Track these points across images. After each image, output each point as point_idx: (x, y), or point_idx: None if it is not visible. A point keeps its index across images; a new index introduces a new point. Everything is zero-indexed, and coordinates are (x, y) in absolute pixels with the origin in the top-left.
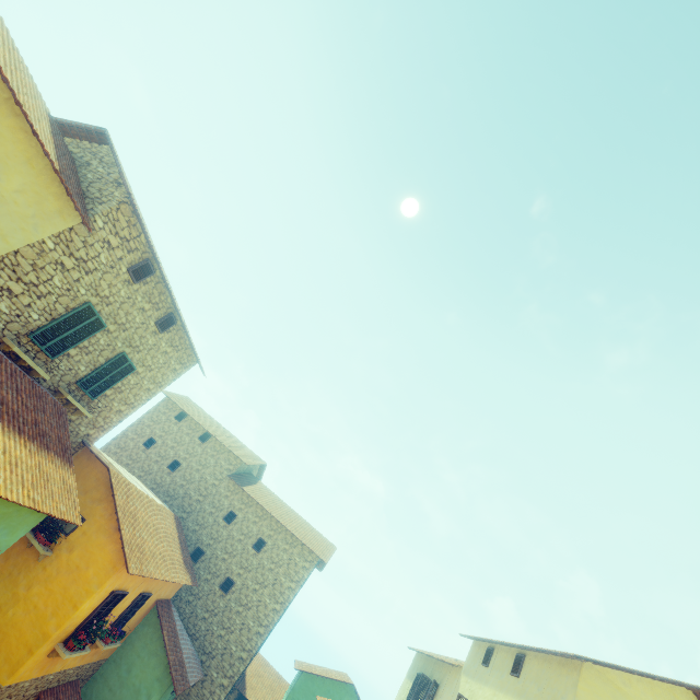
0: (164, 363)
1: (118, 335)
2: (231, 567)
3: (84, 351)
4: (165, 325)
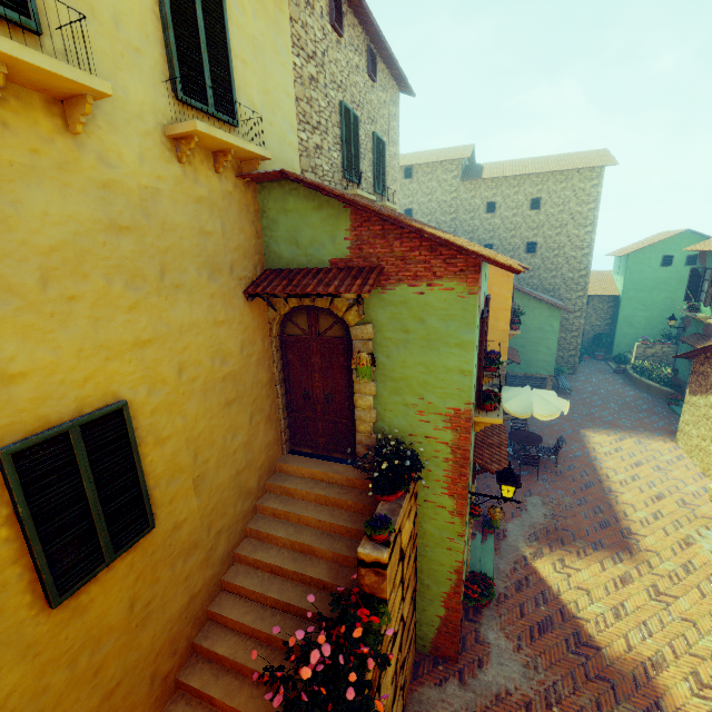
0: (388, 117)
1: (363, 119)
2: (523, 236)
3: (362, 159)
4: (372, 68)
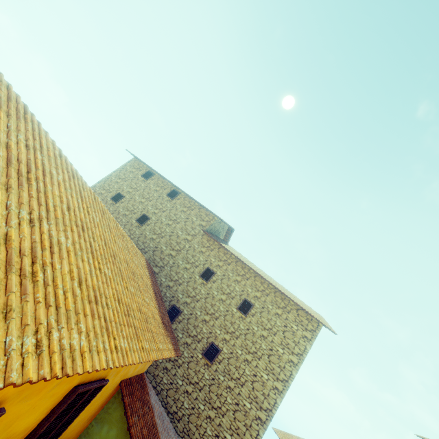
0: None
1: None
2: (214, 330)
3: None
4: None
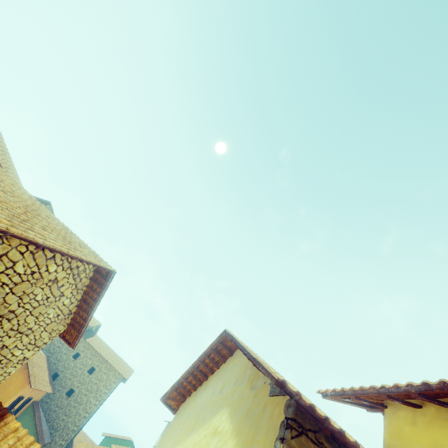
0: None
1: None
2: (74, 382)
3: None
4: None
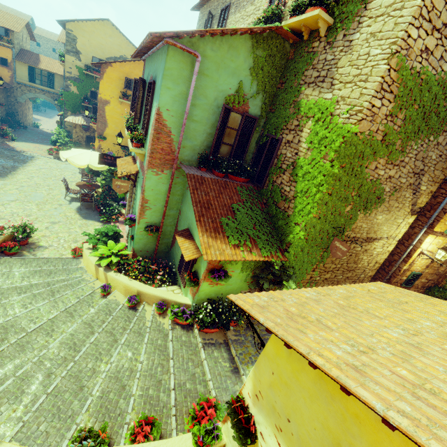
0: None
1: None
2: None
3: None
4: None
